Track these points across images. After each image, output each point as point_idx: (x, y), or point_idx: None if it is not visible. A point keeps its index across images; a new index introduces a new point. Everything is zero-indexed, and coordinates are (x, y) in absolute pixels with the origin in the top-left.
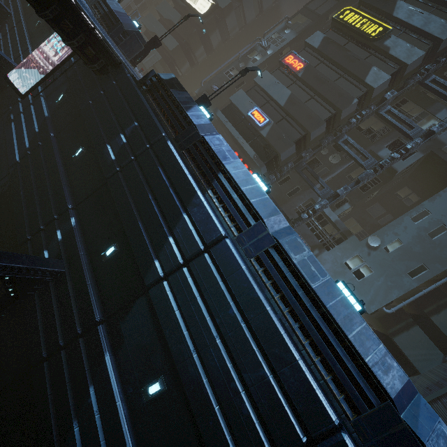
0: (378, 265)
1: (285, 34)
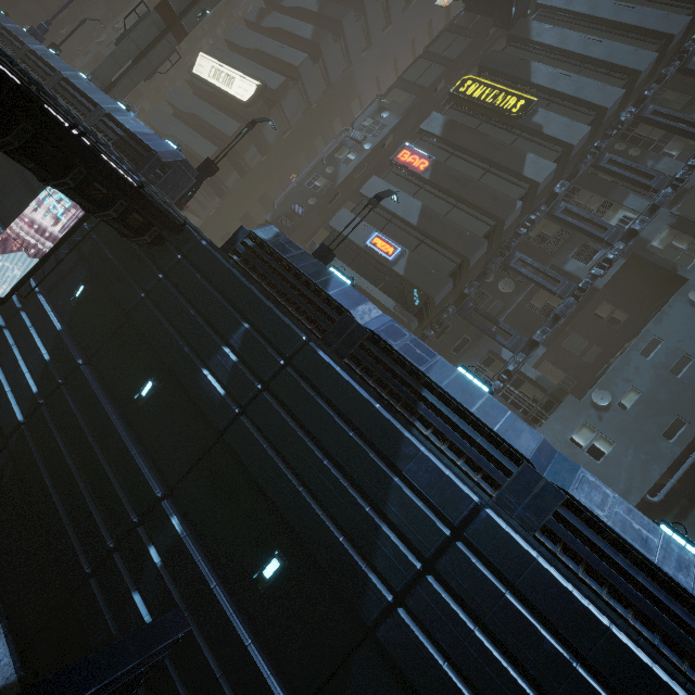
0: (619, 431)
1: (383, 119)
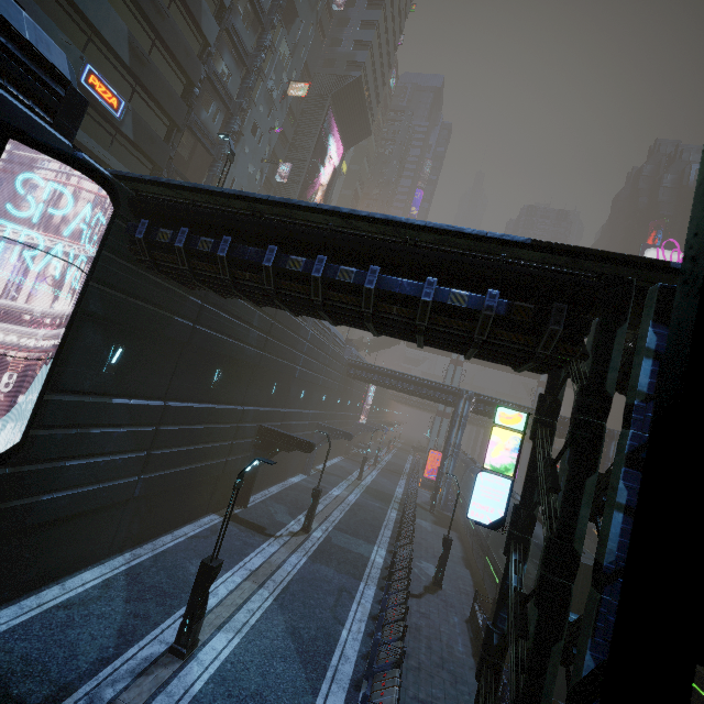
0: None
1: None
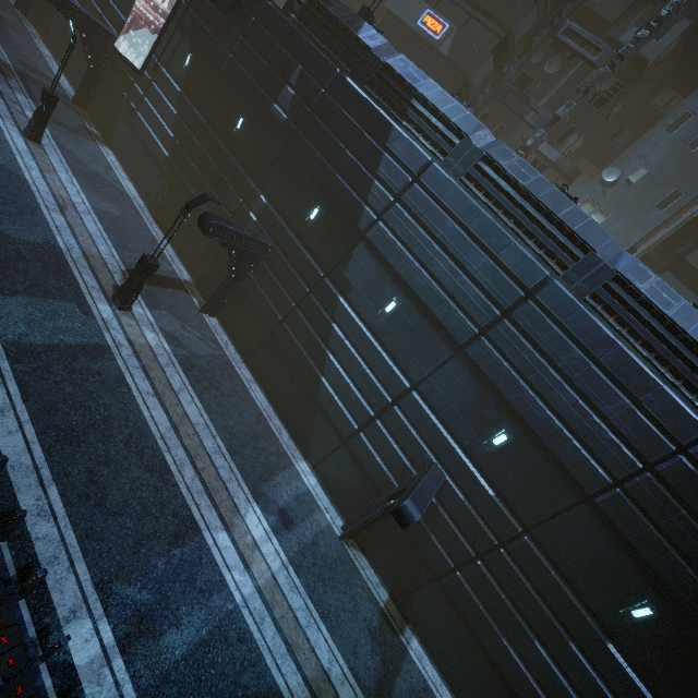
0: (616, 204)
1: None
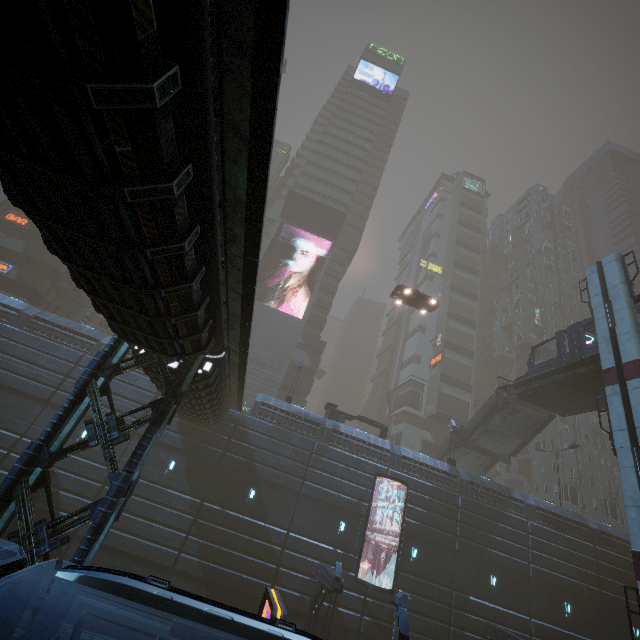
0: None
1: None
